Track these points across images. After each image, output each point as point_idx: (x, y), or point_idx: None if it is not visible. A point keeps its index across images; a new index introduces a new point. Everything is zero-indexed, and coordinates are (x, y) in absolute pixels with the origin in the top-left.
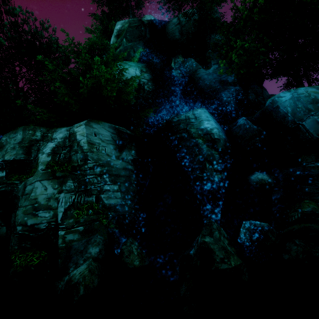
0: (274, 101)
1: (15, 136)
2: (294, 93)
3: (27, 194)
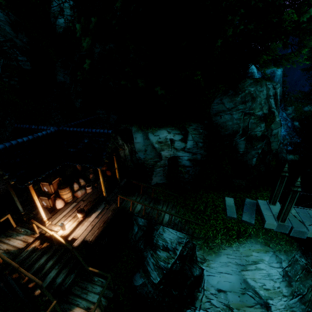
0: (274, 72)
1: (262, 91)
2: (281, 71)
3: (275, 135)
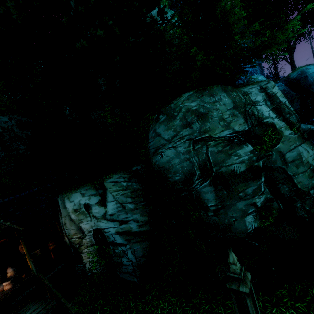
0: (303, 72)
1: (219, 99)
2: None
3: (295, 161)
